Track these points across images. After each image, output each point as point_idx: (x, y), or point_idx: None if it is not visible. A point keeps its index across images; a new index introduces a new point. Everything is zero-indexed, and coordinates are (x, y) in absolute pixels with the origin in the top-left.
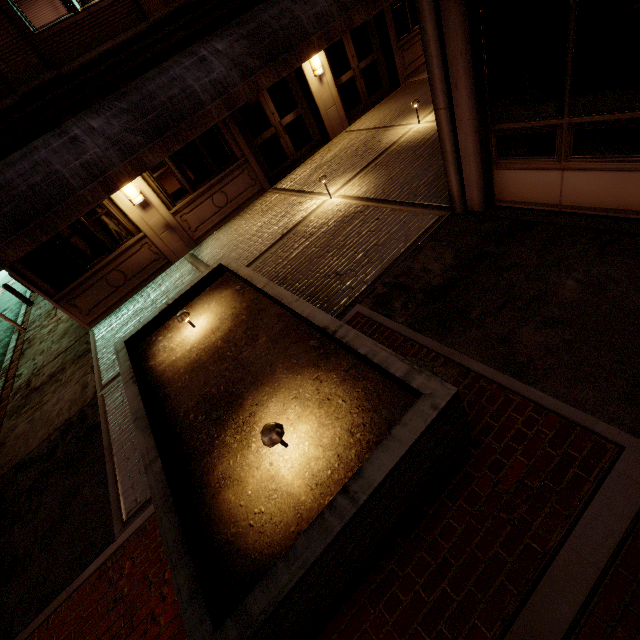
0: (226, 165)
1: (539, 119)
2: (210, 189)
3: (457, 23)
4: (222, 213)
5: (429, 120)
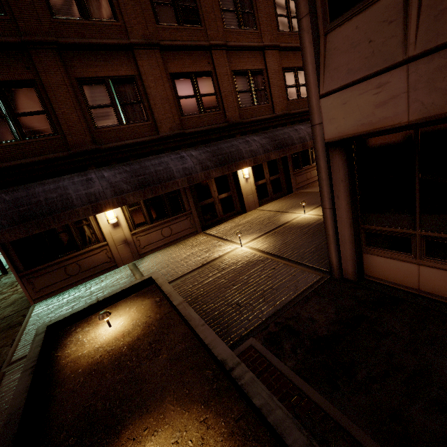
0: (177, 212)
1: (397, 227)
2: (162, 224)
3: (340, 165)
4: (165, 240)
5: (311, 213)
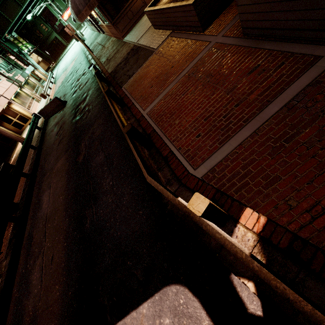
0: None
1: None
2: None
3: None
4: None
5: None
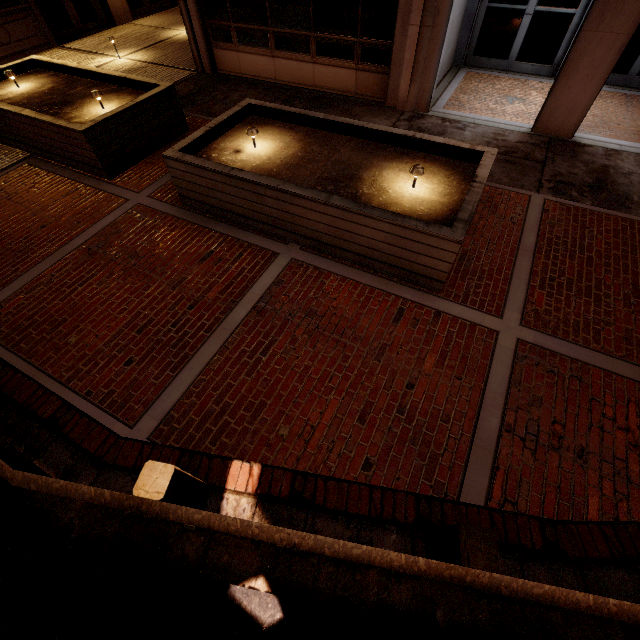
0: (7, 3)
1: (224, 21)
2: None
3: None
4: (5, 50)
5: None
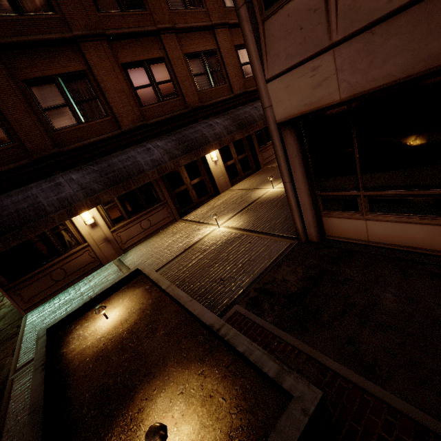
0: (153, 204)
1: (345, 191)
2: (140, 217)
3: (292, 142)
4: (145, 233)
5: (279, 187)
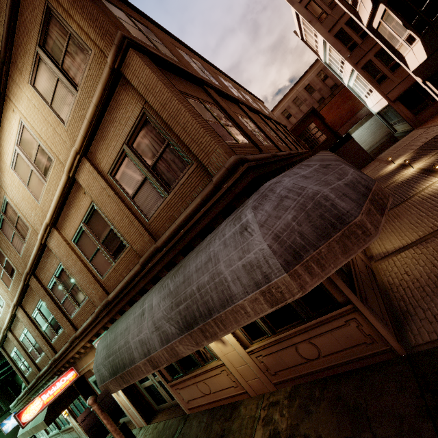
0: None
1: None
2: None
3: None
4: None
5: (417, 165)
